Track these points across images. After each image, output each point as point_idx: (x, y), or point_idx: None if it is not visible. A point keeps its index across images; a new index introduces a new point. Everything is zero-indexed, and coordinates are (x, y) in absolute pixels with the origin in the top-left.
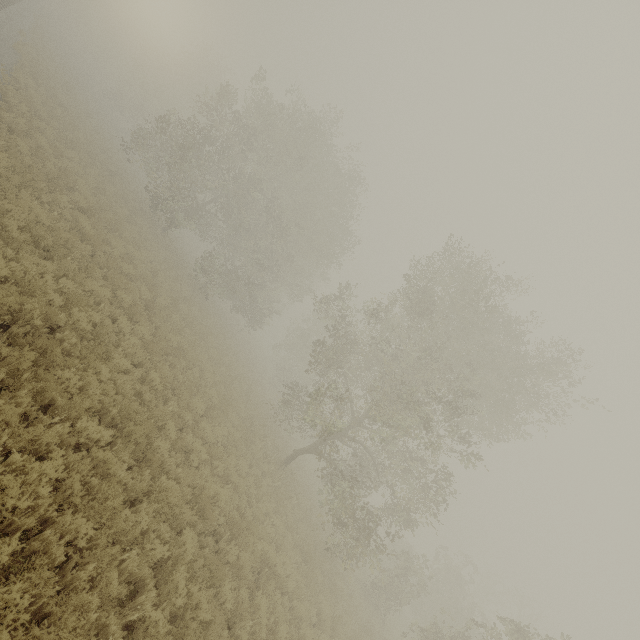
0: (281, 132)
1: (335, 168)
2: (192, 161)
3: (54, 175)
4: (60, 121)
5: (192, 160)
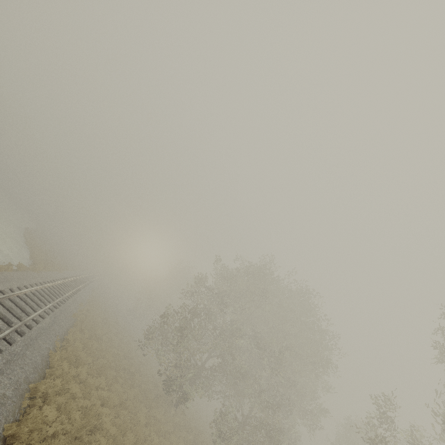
0: (241, 285)
1: (288, 289)
2: (188, 335)
3: (77, 427)
4: (96, 352)
5: (188, 334)
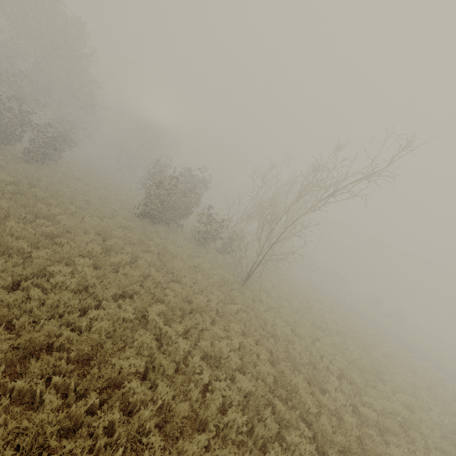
0: None
1: None
2: None
3: None
4: None
5: None
